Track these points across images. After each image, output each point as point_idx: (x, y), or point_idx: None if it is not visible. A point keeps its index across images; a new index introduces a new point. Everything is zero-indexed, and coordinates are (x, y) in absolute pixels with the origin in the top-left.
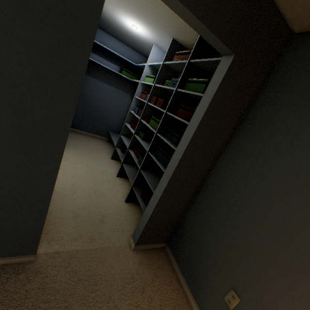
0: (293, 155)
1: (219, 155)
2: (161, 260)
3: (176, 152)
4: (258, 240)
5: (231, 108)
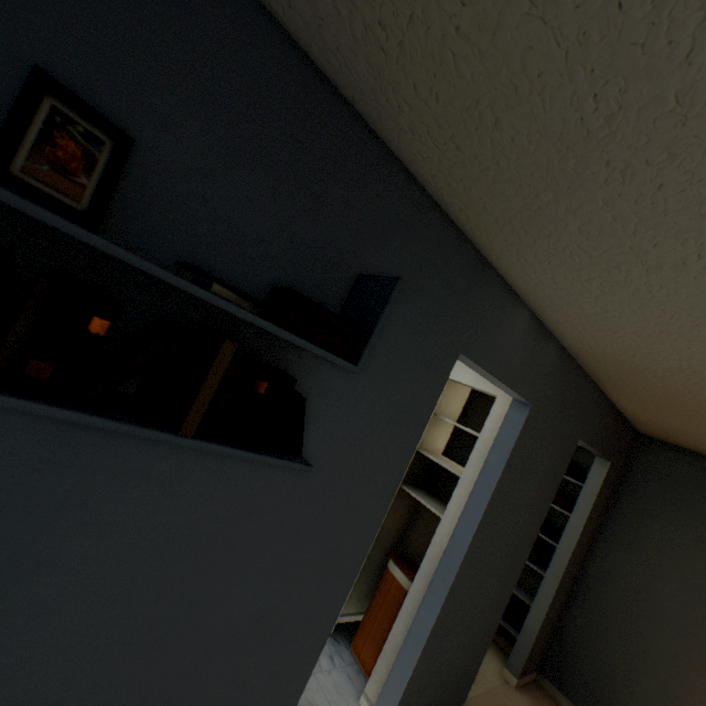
0: (674, 553)
1: (592, 543)
2: (546, 698)
3: (560, 547)
4: (668, 643)
5: (604, 498)
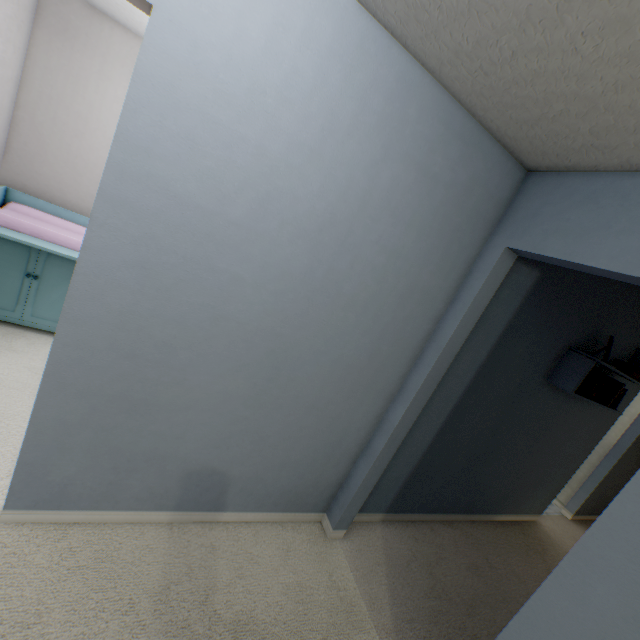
0: None
1: None
2: None
3: None
4: None
5: None
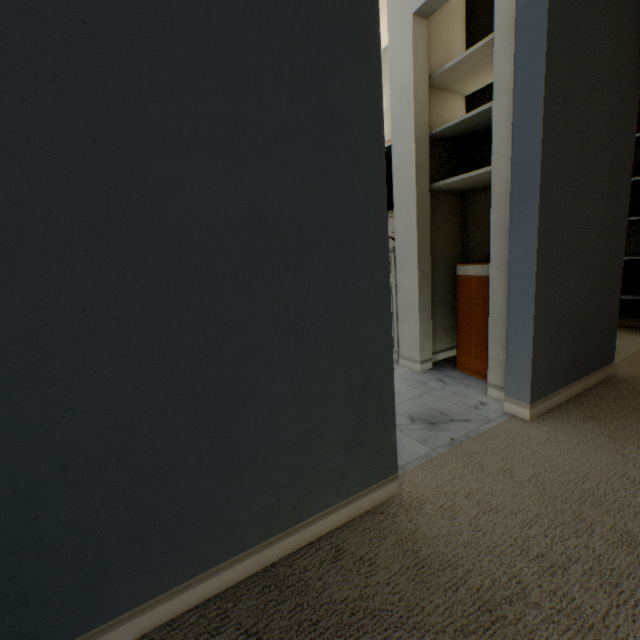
0: None
1: None
2: None
3: None
4: None
5: None
